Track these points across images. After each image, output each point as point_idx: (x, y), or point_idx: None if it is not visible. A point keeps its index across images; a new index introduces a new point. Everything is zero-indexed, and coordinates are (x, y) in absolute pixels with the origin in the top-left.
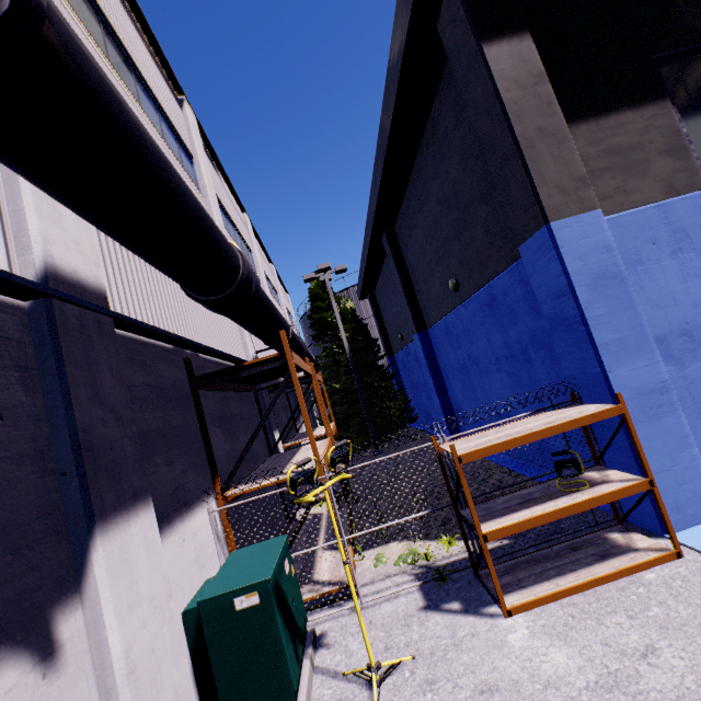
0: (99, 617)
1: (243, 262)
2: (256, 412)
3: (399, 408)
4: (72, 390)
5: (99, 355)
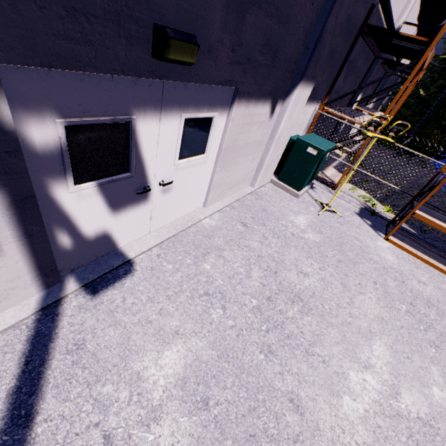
0: (283, 114)
1: None
2: (364, 73)
3: (442, 142)
4: (336, 3)
5: None
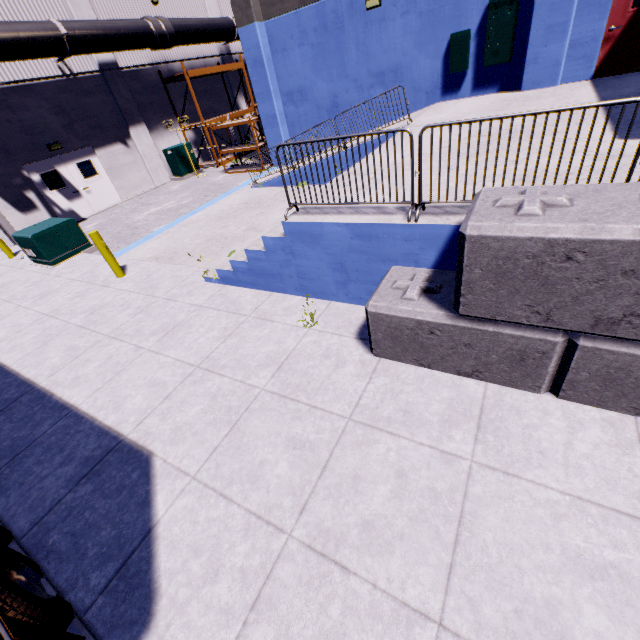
0: (136, 144)
1: (156, 32)
2: (223, 87)
3: None
4: (115, 97)
5: (119, 84)
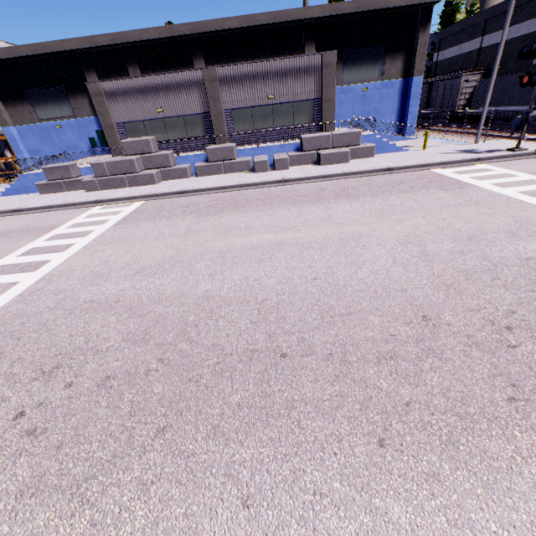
0: None
1: None
2: None
3: None
4: None
5: None
